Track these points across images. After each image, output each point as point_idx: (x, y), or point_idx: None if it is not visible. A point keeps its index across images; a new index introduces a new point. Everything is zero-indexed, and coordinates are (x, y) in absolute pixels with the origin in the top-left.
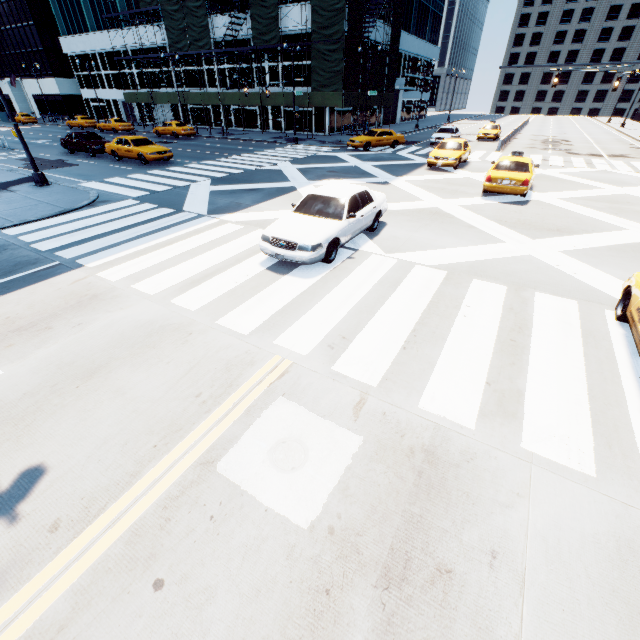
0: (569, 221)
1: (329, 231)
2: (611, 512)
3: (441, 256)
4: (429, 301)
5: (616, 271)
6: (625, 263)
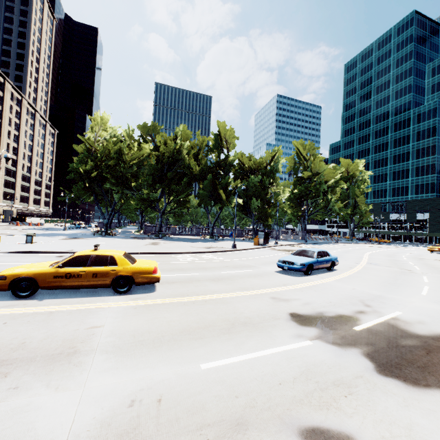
0: None
1: None
2: None
3: None
4: None
5: None
6: None
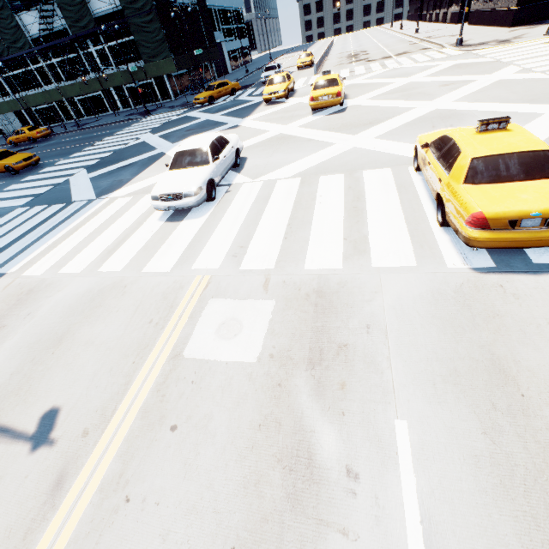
0: (376, 114)
1: (203, 175)
2: (427, 280)
3: (294, 168)
4: (294, 202)
5: (412, 139)
6: (417, 132)
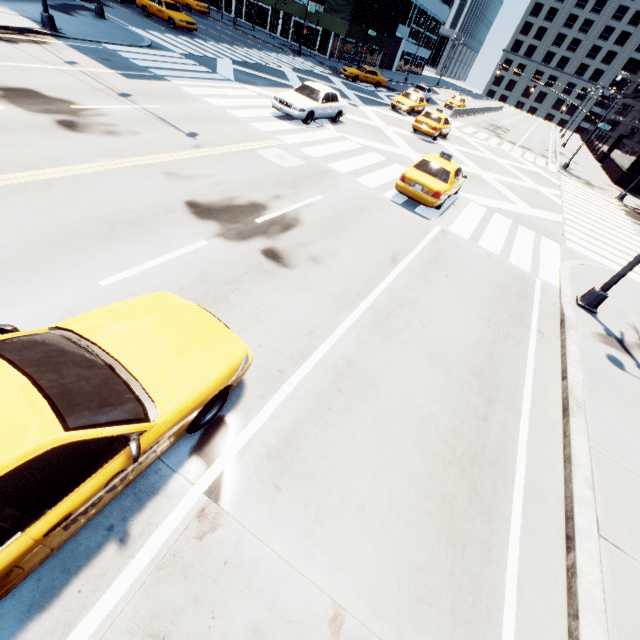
0: None
1: (310, 105)
2: (371, 192)
3: (365, 142)
4: (348, 150)
5: None
6: None
